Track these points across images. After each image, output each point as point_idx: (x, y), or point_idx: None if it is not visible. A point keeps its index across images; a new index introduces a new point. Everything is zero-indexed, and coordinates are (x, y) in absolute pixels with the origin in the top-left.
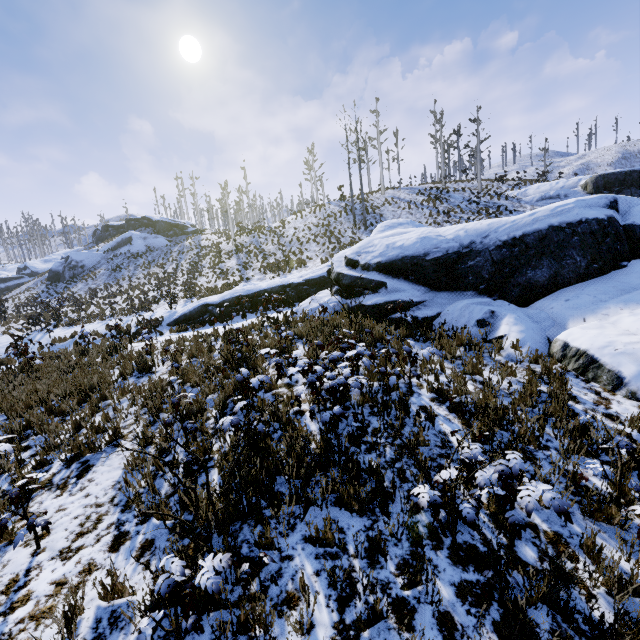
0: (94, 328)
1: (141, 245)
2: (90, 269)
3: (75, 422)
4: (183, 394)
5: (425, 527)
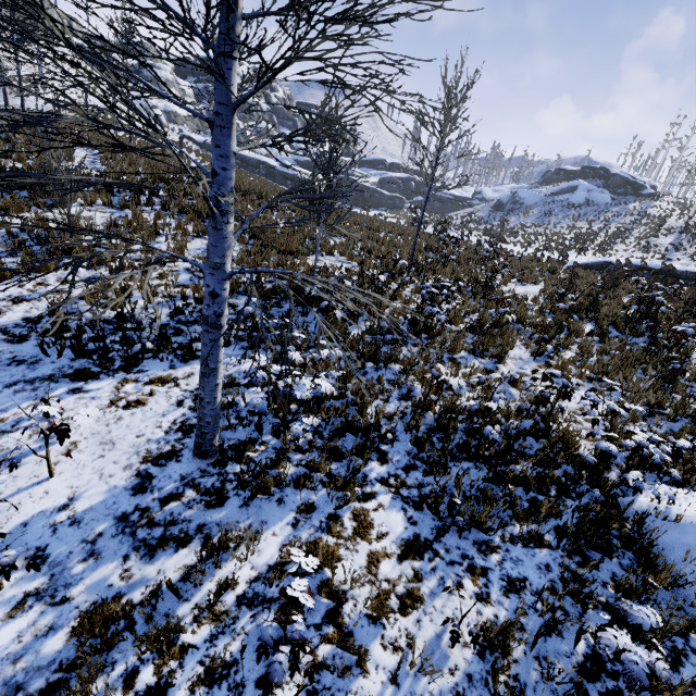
0: (518, 250)
1: (581, 197)
2: (526, 207)
3: (522, 273)
4: (576, 275)
5: (642, 345)
